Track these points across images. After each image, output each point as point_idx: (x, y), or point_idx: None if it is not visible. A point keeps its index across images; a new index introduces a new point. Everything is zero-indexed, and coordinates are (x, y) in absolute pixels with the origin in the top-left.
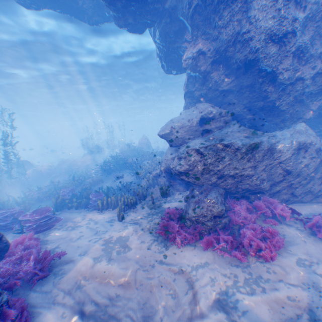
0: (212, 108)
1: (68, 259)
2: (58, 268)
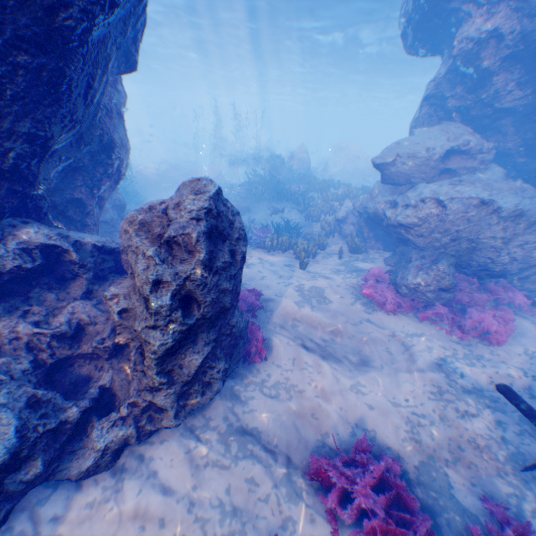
0: (471, 137)
1: (267, 298)
2: (262, 304)
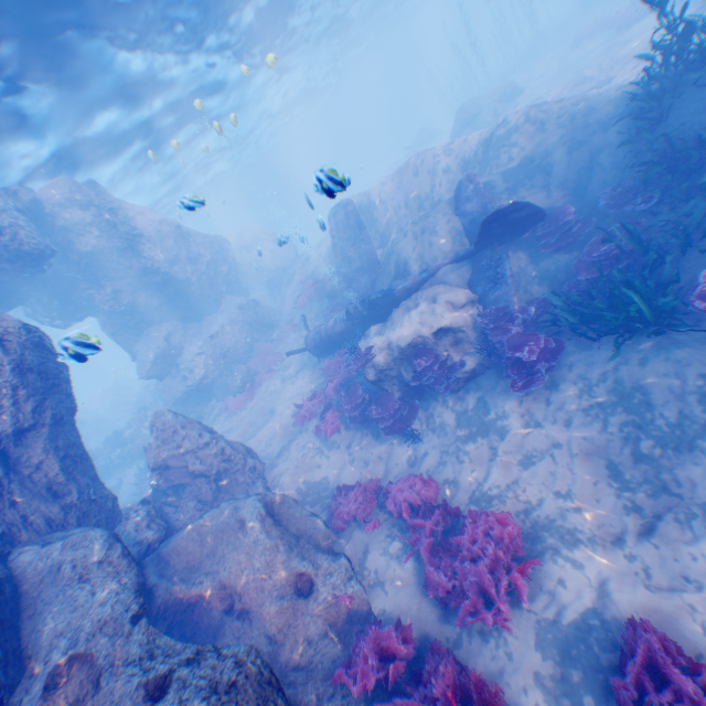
0: (165, 325)
1: None
2: None
